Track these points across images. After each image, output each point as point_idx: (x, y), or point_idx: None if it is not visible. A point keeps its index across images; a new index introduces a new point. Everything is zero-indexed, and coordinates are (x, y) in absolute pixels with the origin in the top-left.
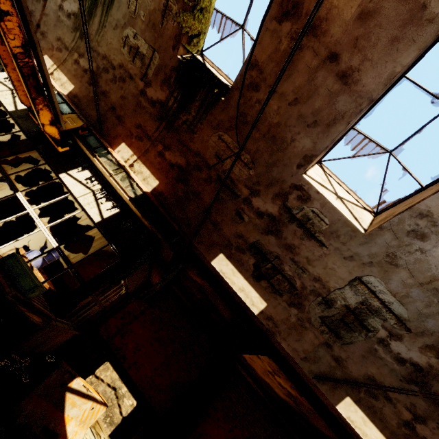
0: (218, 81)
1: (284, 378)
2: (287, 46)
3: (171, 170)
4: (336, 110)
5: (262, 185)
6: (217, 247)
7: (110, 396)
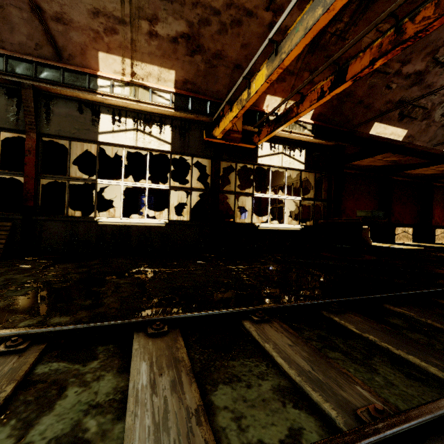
0: None
1: (393, 157)
2: None
3: None
4: None
5: (415, 53)
6: (371, 121)
7: None
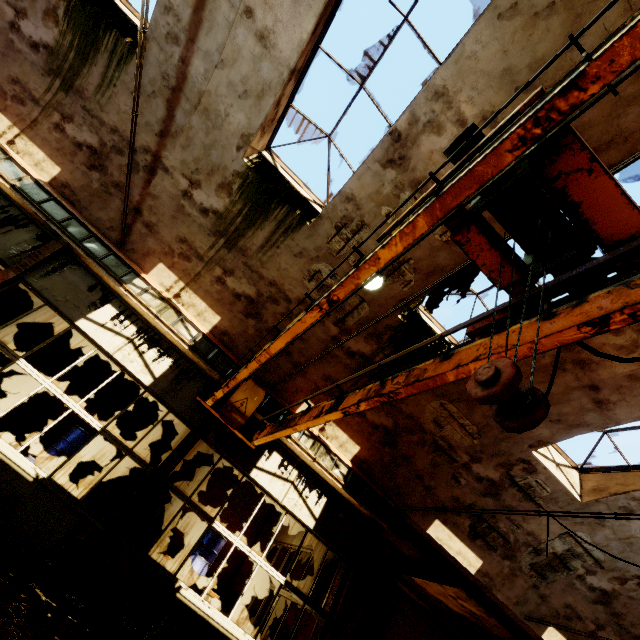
0: (439, 341)
1: (472, 604)
2: (549, 363)
3: (375, 432)
4: (583, 420)
5: (486, 454)
6: (431, 513)
7: None
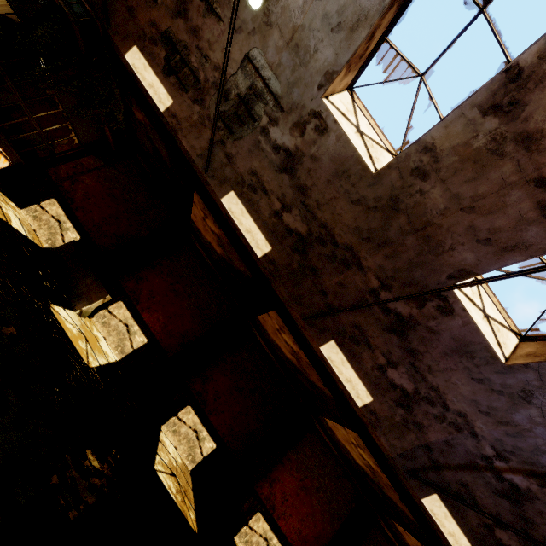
0: None
1: (209, 215)
2: None
3: None
4: None
5: None
6: (131, 38)
7: (54, 225)
